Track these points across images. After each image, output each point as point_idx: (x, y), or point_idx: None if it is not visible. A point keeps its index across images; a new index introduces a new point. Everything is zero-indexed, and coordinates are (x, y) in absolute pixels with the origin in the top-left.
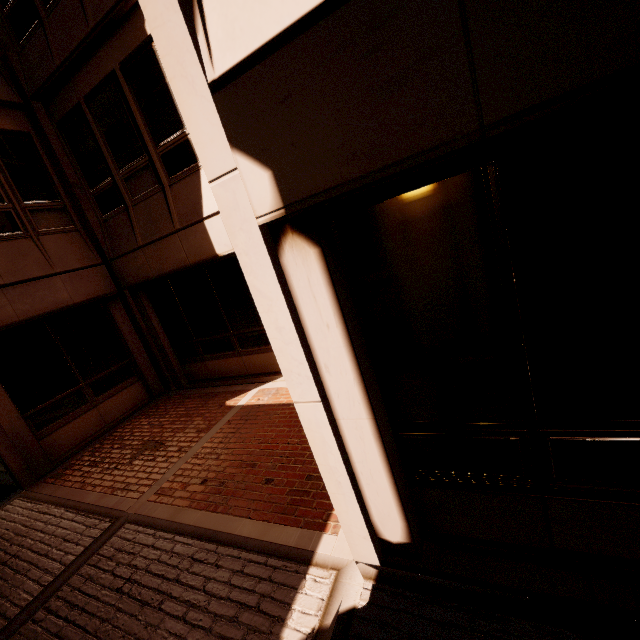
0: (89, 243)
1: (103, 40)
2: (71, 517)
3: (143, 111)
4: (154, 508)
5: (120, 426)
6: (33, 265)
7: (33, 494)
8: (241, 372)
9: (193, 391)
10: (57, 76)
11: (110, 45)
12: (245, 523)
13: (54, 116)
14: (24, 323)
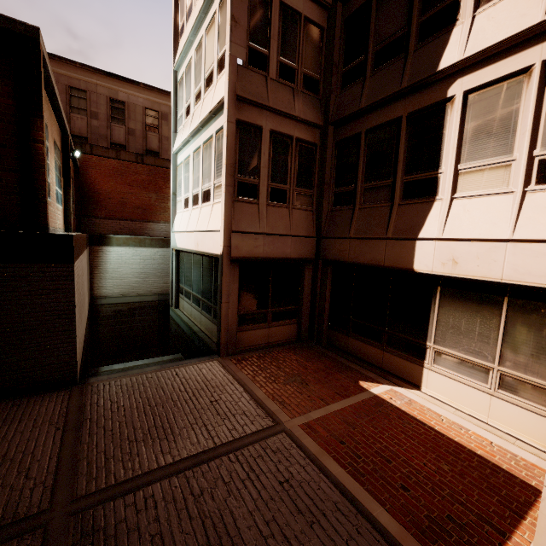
0: (314, 221)
1: (404, 96)
2: (247, 399)
3: (408, 148)
4: (303, 436)
5: (276, 349)
6: (283, 226)
7: (225, 364)
8: (376, 362)
9: (330, 353)
10: (356, 113)
11: (408, 100)
12: (382, 511)
13: (337, 137)
14: (262, 258)
